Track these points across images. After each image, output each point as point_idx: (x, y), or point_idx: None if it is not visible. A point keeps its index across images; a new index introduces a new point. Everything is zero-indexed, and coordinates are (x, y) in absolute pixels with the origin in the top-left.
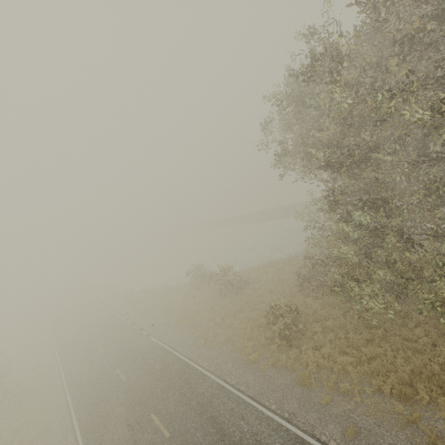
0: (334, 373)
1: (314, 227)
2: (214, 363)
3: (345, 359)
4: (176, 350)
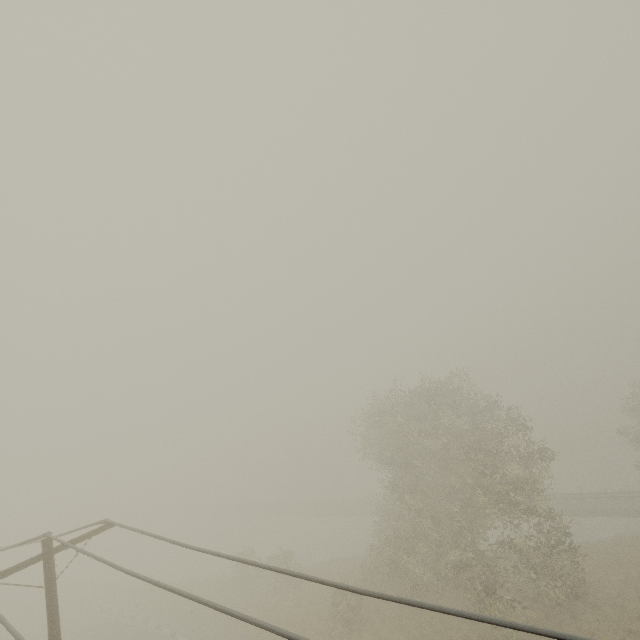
0: None
1: (382, 516)
2: None
3: (397, 636)
4: None
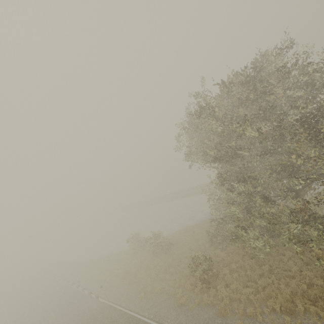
0: (242, 303)
1: (214, 198)
2: (153, 312)
3: (247, 290)
4: (121, 306)
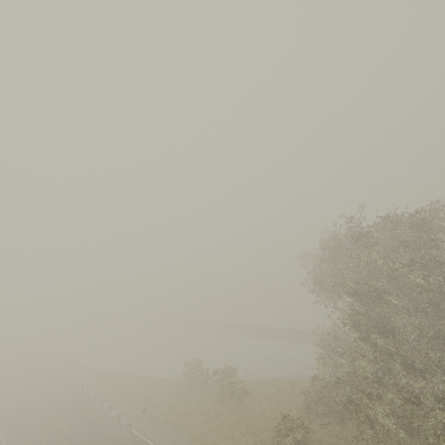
0: None
1: (325, 349)
2: None
3: None
4: None
